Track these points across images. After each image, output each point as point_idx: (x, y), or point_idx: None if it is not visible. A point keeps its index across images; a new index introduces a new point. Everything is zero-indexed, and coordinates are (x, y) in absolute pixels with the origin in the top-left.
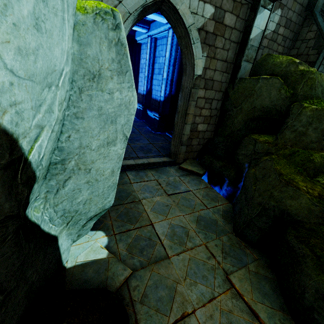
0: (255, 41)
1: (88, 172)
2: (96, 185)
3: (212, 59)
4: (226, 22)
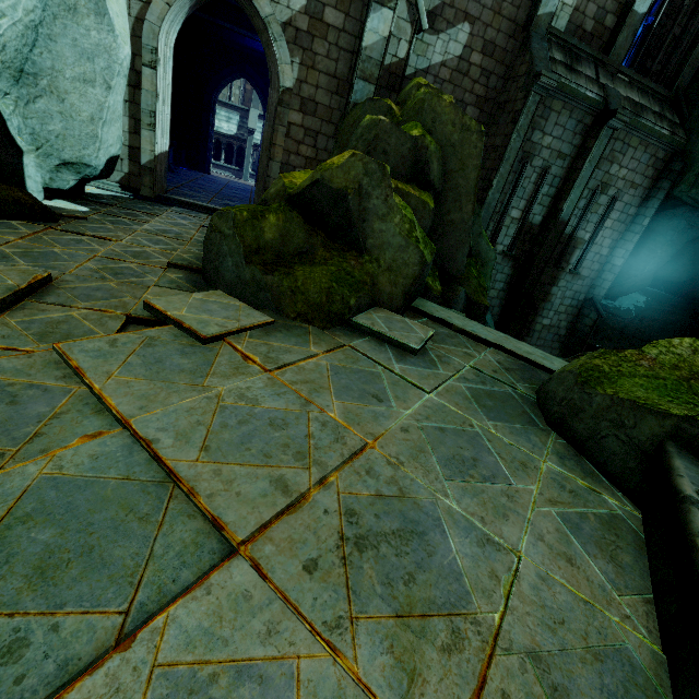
0: (375, 52)
1: (62, 102)
2: (72, 124)
3: (311, 70)
4: (328, 20)
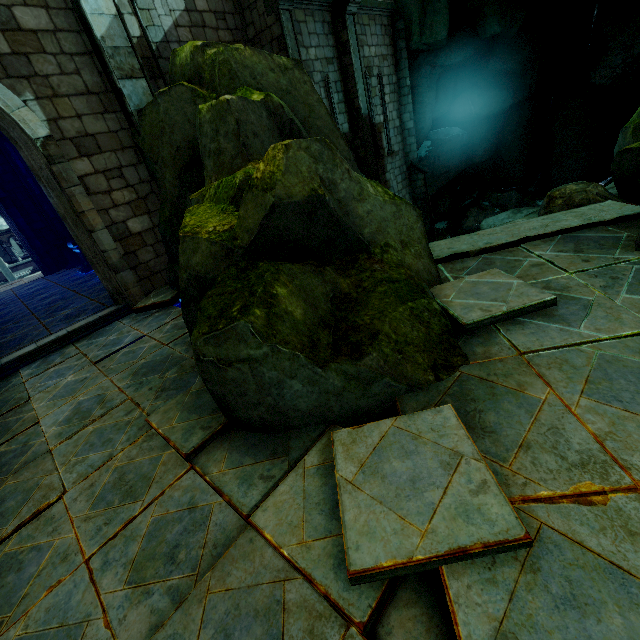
0: (117, 38)
1: None
2: None
3: (56, 99)
4: (28, 24)
